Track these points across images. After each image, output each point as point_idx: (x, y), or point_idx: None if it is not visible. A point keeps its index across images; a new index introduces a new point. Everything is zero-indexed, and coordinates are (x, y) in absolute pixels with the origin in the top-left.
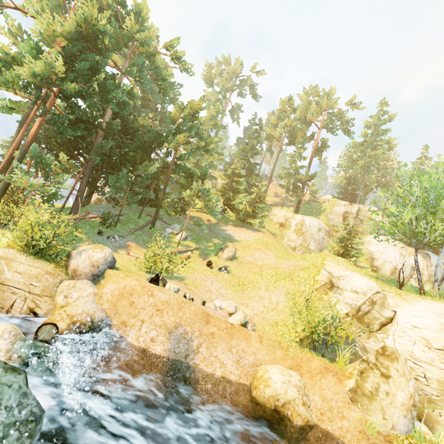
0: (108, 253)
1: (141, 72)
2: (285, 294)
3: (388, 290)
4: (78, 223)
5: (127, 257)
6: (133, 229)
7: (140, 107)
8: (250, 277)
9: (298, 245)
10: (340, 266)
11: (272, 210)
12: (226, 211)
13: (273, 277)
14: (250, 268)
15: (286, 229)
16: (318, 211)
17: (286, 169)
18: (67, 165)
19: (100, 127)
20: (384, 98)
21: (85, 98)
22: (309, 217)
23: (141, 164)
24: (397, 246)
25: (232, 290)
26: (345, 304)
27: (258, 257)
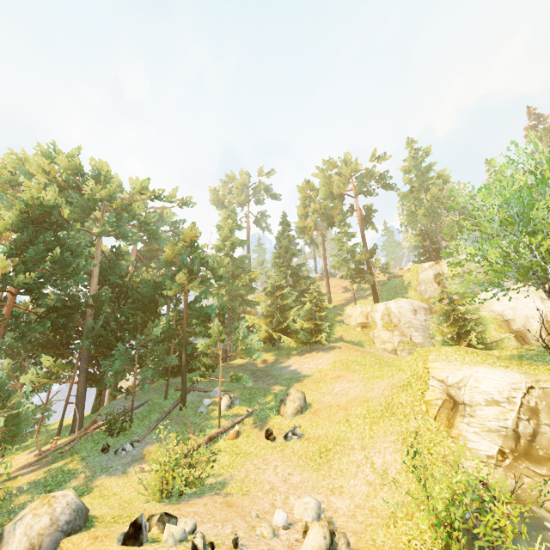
0: (63, 506)
1: (119, 227)
2: (391, 445)
3: (545, 377)
4: (77, 445)
5: (140, 476)
6: (156, 421)
7: (149, 261)
8: (334, 432)
9: (397, 344)
10: (453, 363)
11: (344, 312)
12: (281, 340)
13: (366, 419)
14: (331, 415)
15: (372, 330)
16: (403, 288)
17: (339, 256)
18: (54, 368)
19: (85, 305)
20: (408, 138)
21: (54, 282)
22: (393, 301)
23: (145, 328)
24: (530, 290)
25: (312, 468)
26: (489, 432)
27: (339, 390)
